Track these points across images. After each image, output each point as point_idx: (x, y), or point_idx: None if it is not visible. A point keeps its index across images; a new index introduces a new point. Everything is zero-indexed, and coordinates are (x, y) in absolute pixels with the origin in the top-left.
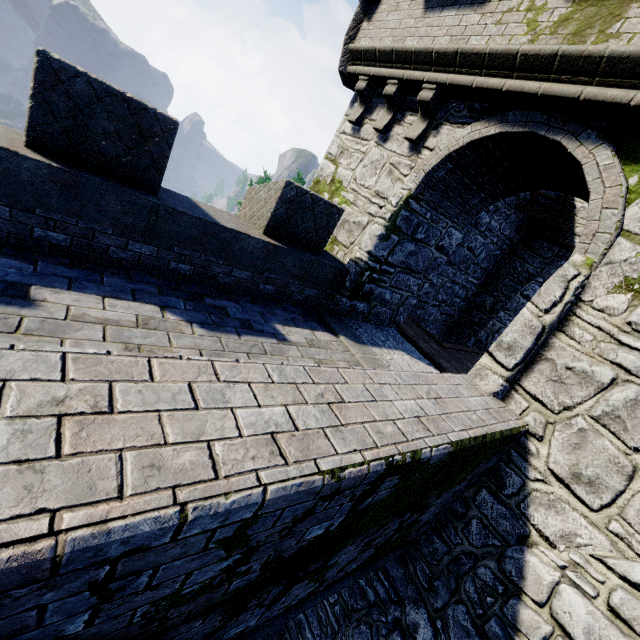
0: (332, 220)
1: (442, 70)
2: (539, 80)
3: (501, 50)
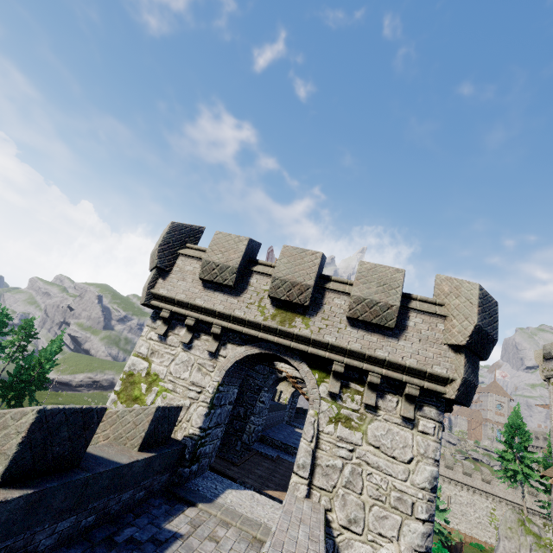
0: (177, 416)
1: (223, 319)
2: (272, 335)
3: (253, 321)
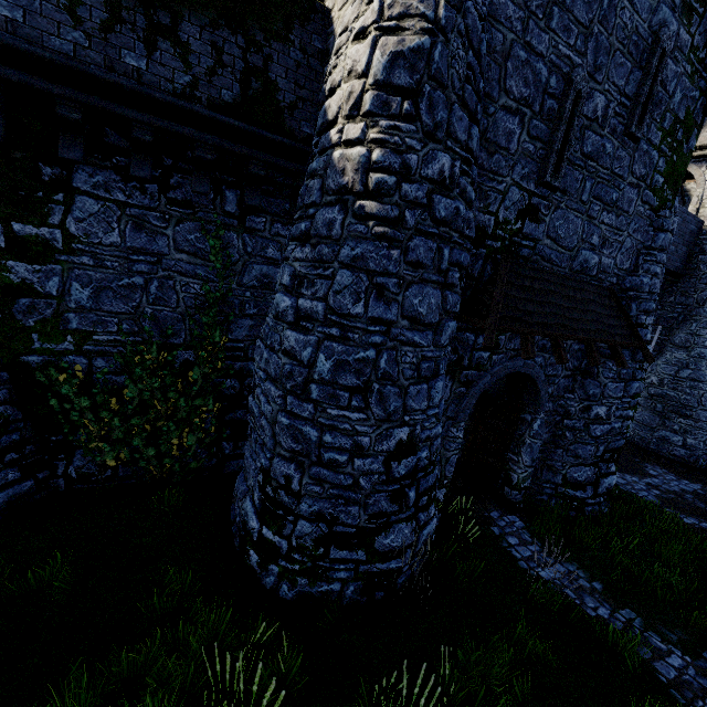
0: None
1: None
2: None
3: None
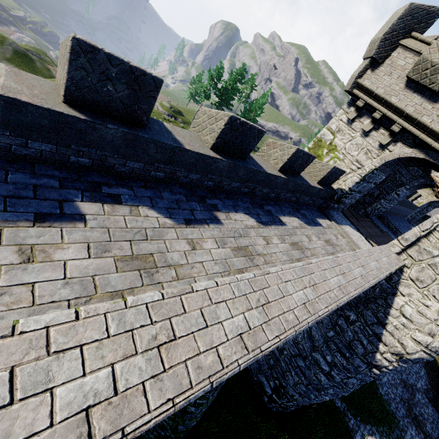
0: (340, 176)
1: (406, 121)
2: None
3: (436, 130)
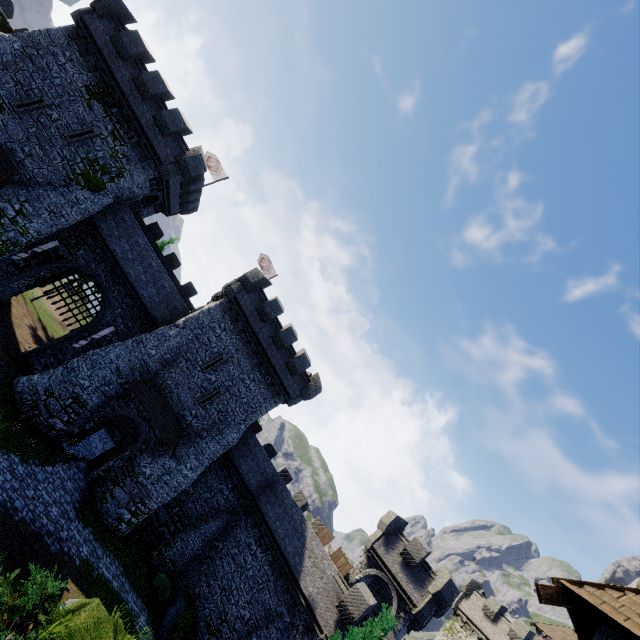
0: None
1: None
2: None
3: None
